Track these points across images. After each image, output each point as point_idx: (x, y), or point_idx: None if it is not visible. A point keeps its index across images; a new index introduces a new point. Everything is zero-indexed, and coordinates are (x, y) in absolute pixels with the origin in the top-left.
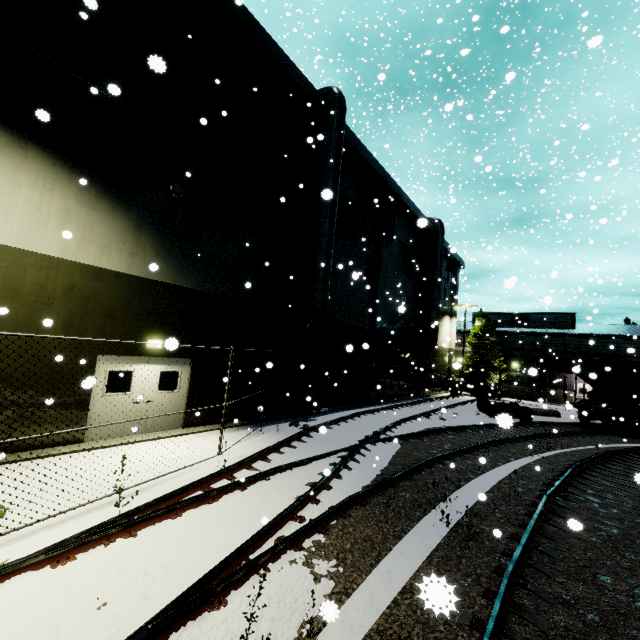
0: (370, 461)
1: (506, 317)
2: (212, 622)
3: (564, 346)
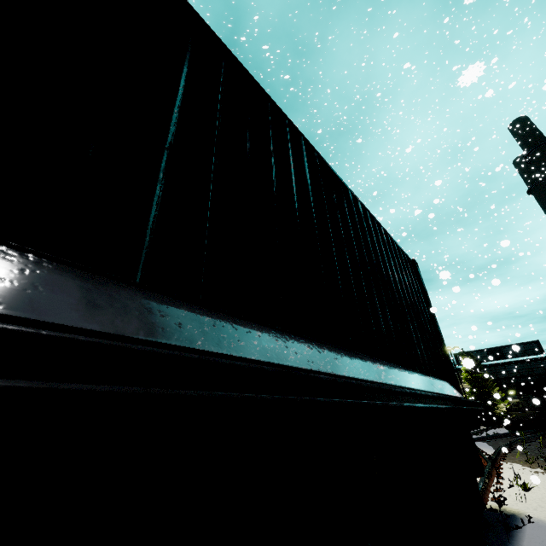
0: (480, 445)
1: (483, 353)
2: (506, 465)
3: (544, 368)
